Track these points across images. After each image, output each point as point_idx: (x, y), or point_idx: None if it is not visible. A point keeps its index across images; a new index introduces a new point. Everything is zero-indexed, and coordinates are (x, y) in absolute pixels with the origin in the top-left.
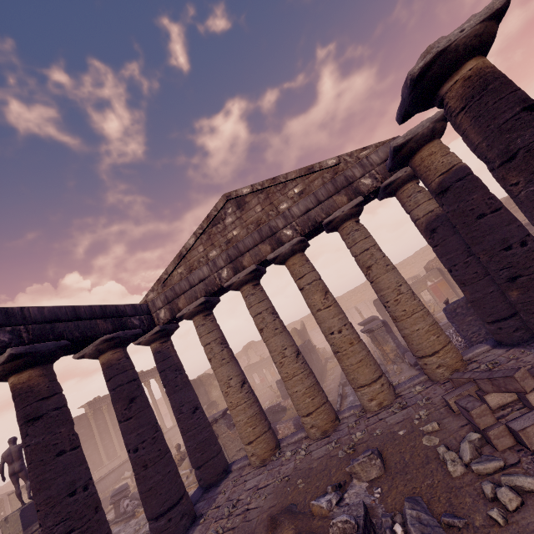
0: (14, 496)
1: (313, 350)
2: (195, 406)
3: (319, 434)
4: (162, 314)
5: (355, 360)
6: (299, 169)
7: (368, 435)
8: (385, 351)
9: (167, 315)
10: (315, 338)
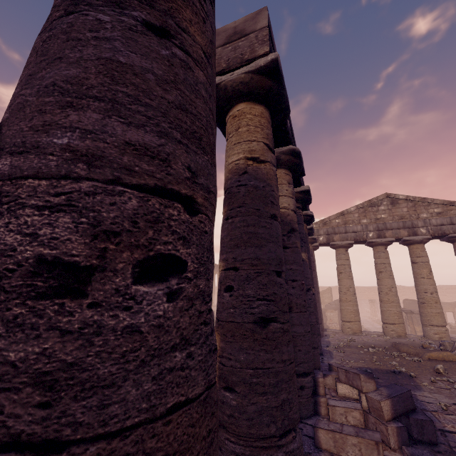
0: None
1: None
2: (319, 291)
3: (396, 335)
4: (321, 238)
5: (435, 311)
6: (444, 200)
7: (438, 343)
8: (415, 329)
9: (324, 240)
10: None
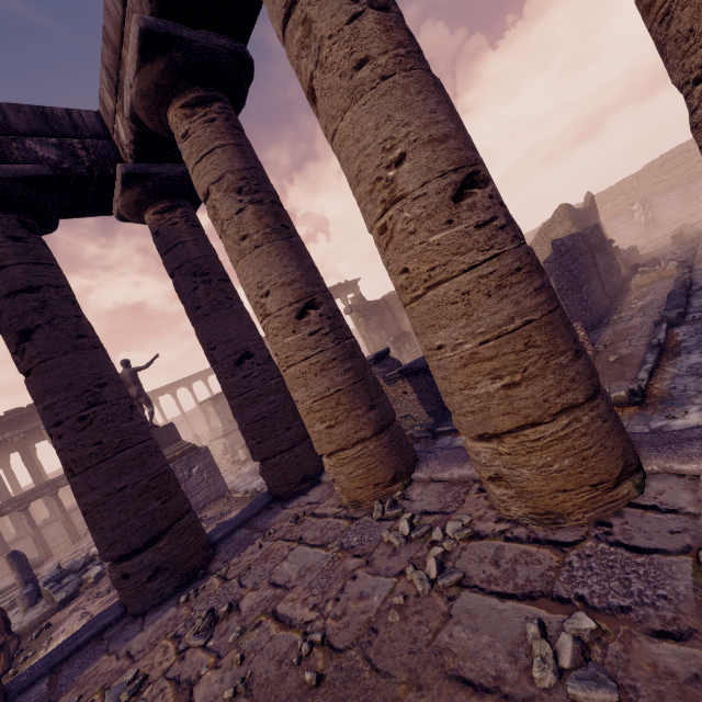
0: (203, 407)
1: (602, 247)
2: (241, 352)
3: (524, 513)
4: (120, 130)
5: None
6: None
7: None
8: None
9: (126, 131)
10: (617, 234)
